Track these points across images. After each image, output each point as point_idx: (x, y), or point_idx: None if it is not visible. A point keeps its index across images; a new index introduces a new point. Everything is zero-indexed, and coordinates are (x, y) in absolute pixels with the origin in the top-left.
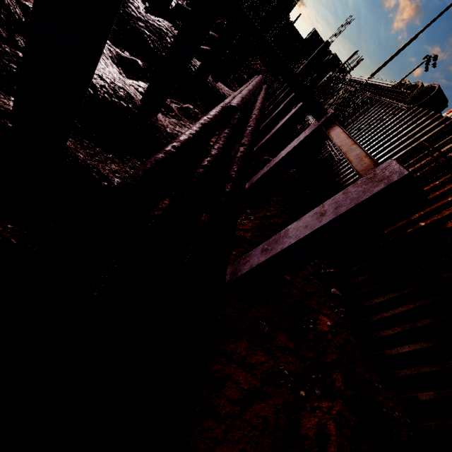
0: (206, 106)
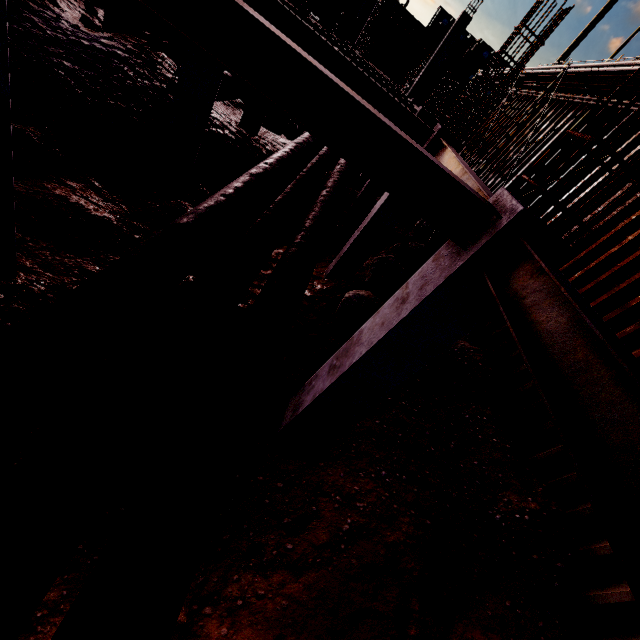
0: None
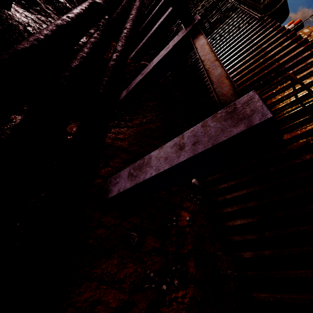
0: (82, 1)
